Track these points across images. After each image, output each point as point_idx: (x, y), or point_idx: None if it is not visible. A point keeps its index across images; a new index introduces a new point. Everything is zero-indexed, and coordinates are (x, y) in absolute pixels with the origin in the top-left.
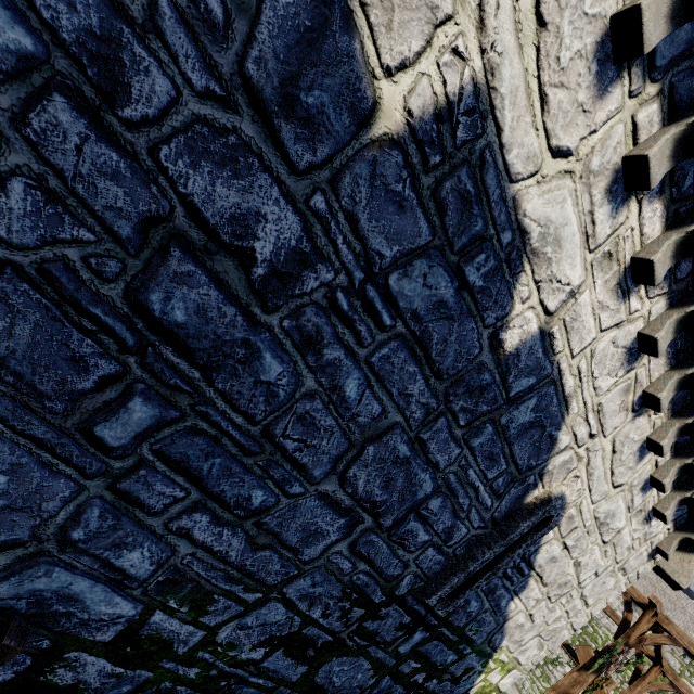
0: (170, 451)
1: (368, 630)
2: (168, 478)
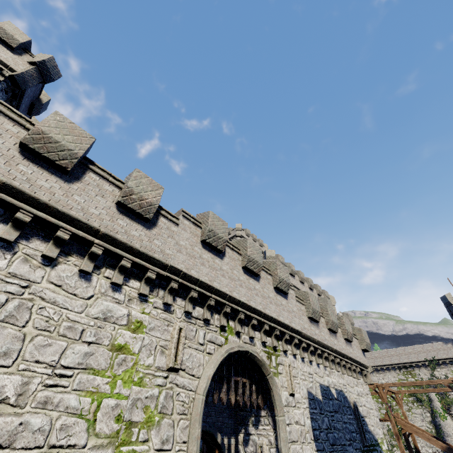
0: None
1: None
2: None
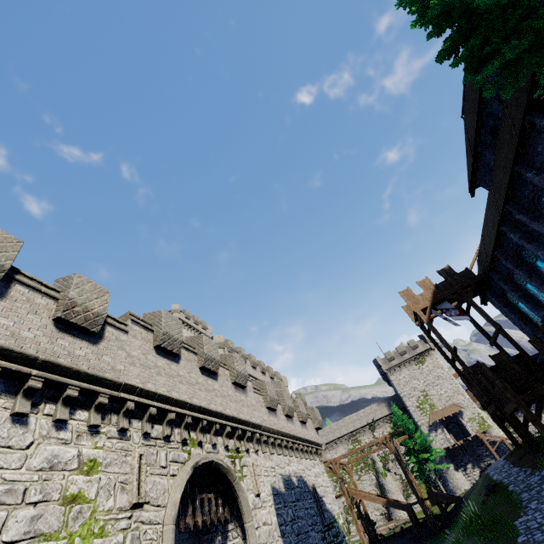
0: None
1: (328, 542)
2: None
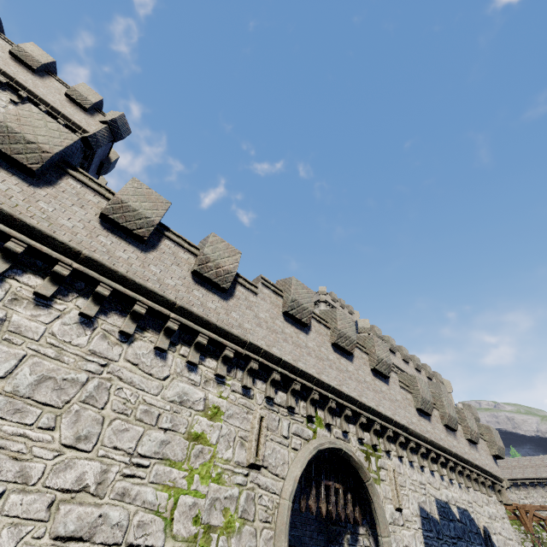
0: None
1: None
2: None
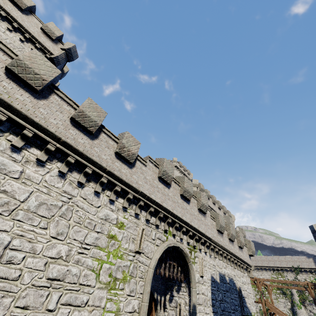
0: None
1: None
2: None
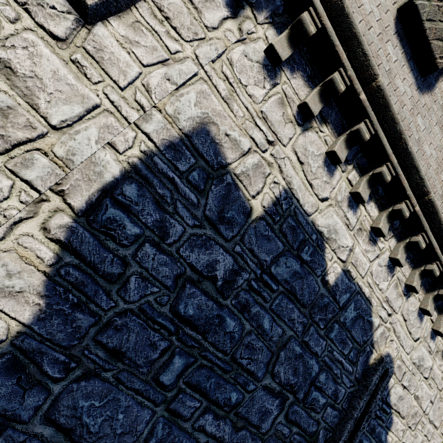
0: (192, 380)
1: None
2: (192, 396)
